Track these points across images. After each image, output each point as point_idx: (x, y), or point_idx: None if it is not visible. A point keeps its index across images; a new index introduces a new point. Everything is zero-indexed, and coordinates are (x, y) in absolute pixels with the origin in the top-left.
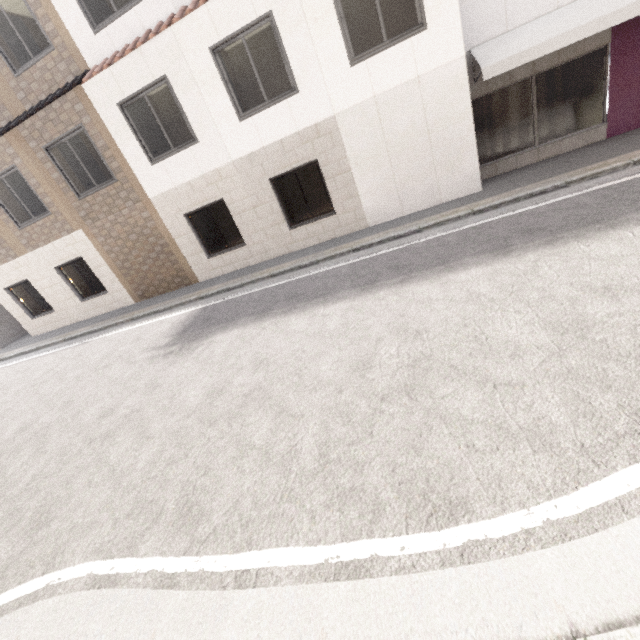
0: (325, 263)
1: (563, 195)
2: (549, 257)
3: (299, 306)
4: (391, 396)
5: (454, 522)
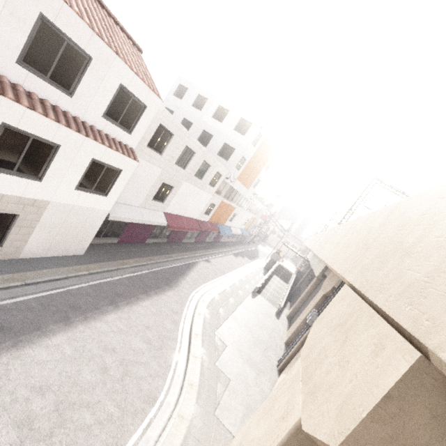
0: (3, 292)
1: (118, 275)
2: (131, 311)
3: (24, 339)
4: (124, 378)
5: (156, 401)
